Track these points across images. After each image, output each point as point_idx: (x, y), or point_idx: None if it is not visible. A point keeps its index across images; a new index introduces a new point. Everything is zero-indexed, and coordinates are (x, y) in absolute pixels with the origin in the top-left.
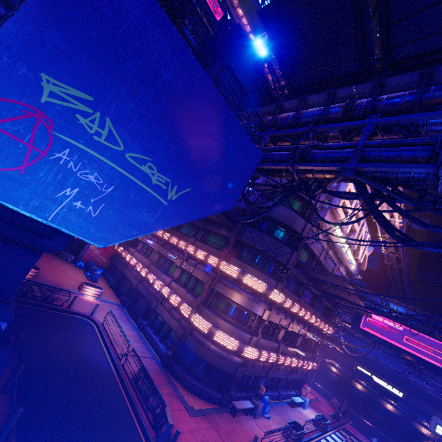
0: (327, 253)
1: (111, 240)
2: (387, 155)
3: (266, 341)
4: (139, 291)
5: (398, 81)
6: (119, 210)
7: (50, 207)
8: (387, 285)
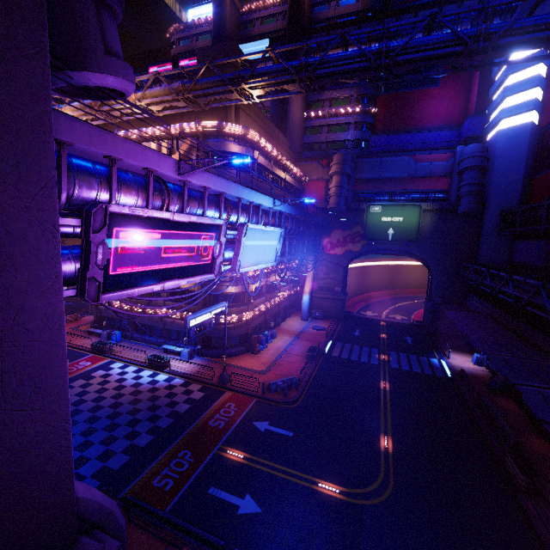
0: None
1: None
2: None
3: None
4: None
5: None
6: None
7: None
8: None
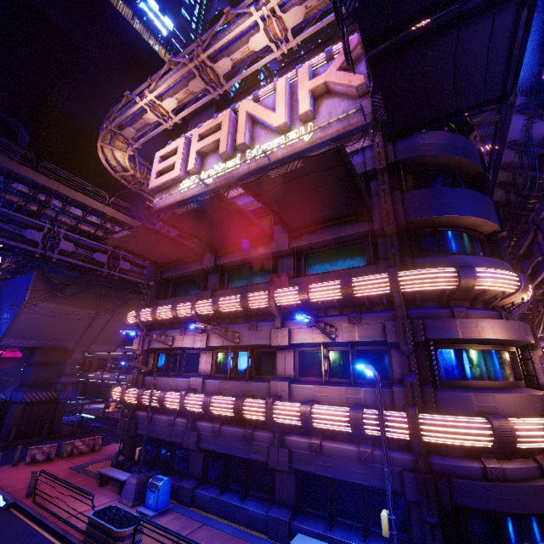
0: None
1: None
2: None
3: (160, 378)
4: None
5: None
6: None
7: None
8: None
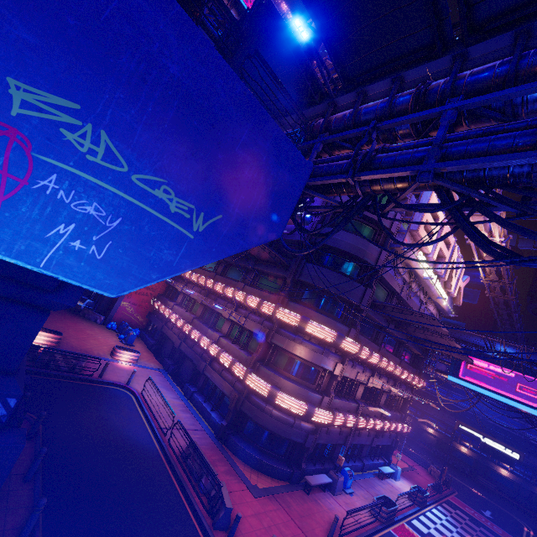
0: (409, 288)
1: (125, 287)
2: (476, 148)
3: (342, 401)
4: (183, 351)
5: (484, 49)
6: (131, 249)
7: (40, 250)
8: (490, 323)
